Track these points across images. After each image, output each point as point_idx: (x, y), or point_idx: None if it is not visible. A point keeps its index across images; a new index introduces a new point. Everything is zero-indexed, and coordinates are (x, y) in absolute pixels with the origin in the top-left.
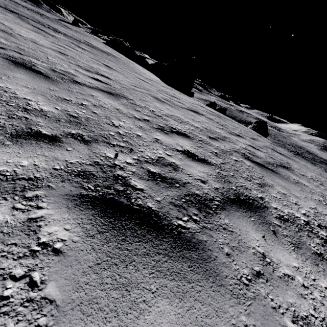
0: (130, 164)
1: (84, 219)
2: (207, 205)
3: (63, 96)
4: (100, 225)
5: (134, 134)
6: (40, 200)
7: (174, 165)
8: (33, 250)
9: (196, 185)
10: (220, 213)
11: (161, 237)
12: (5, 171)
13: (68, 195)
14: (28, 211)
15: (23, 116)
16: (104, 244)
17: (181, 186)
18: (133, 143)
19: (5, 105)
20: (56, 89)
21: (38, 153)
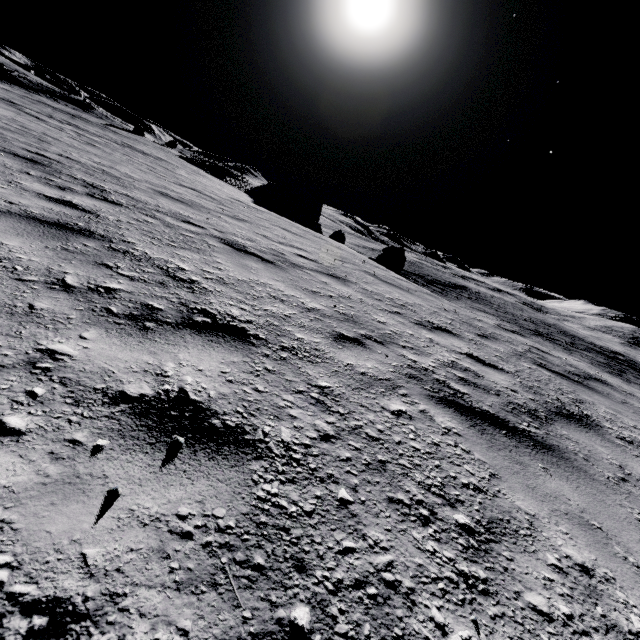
0: None
1: None
2: None
3: None
4: None
5: None
6: None
7: None
8: None
9: None
10: None
11: None
12: None
13: None
14: None
15: None
16: None
17: None
18: None
19: None
20: None
21: None
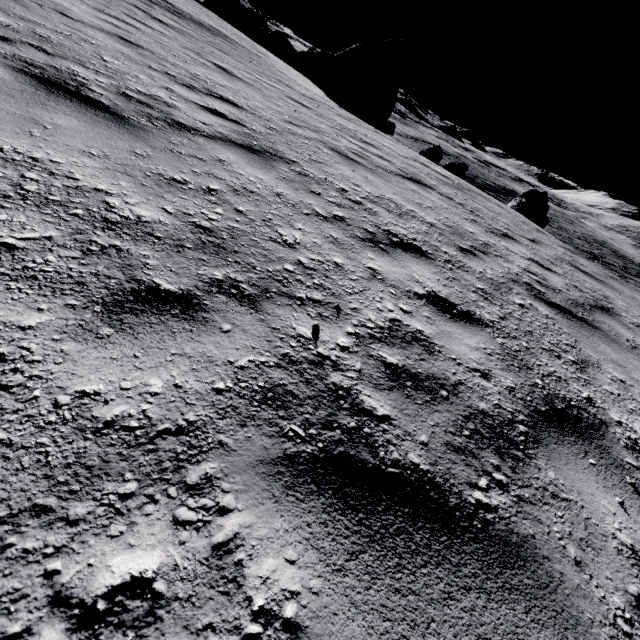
0: (346, 351)
1: (313, 526)
2: (509, 438)
3: (167, 172)
4: (347, 535)
5: (328, 262)
6: (217, 487)
7: (424, 339)
8: (249, 635)
9: (475, 388)
10: (536, 456)
11: (458, 544)
12: (127, 416)
13: (264, 464)
14: (206, 526)
15: (109, 244)
16: (369, 587)
17: (450, 394)
18: (335, 288)
19: (65, 216)
20: (149, 152)
21: (172, 351)
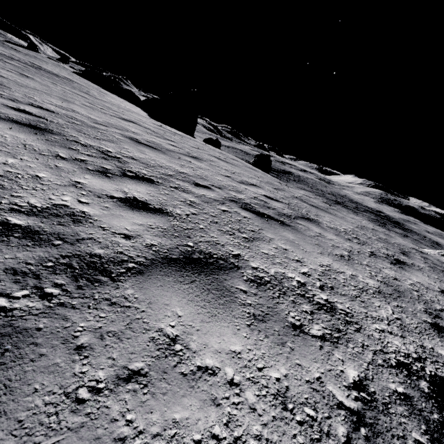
0: None
1: None
2: None
3: None
4: None
5: None
6: None
7: None
8: None
9: None
10: None
11: None
12: None
13: None
14: None
15: None
16: None
17: None
18: None
19: None
20: None
21: None
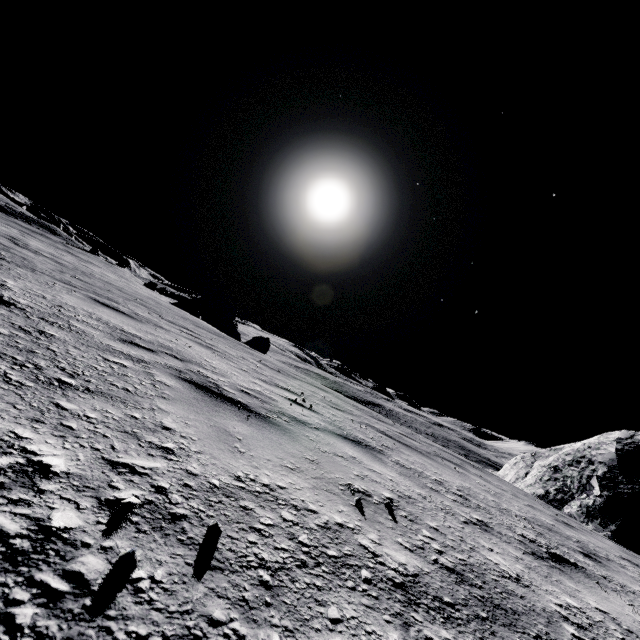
0: None
1: None
2: None
3: None
4: None
5: None
6: None
7: None
8: None
9: None
10: None
11: None
12: None
13: None
14: None
15: None
16: None
17: None
18: None
19: None
20: None
21: None
